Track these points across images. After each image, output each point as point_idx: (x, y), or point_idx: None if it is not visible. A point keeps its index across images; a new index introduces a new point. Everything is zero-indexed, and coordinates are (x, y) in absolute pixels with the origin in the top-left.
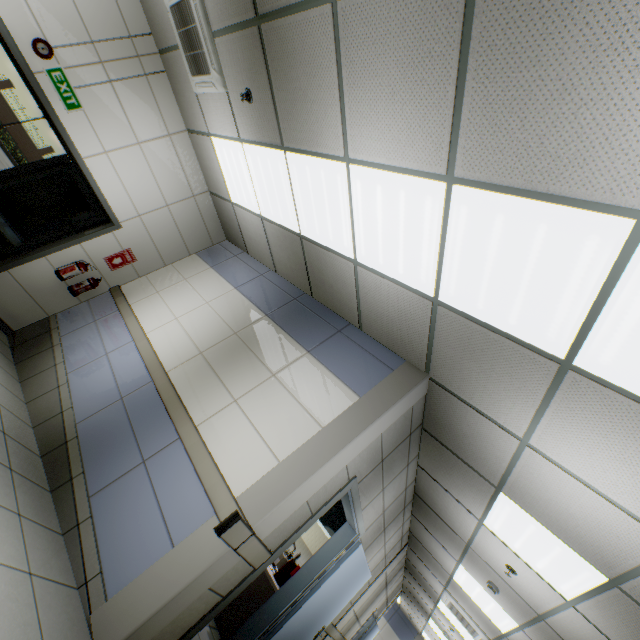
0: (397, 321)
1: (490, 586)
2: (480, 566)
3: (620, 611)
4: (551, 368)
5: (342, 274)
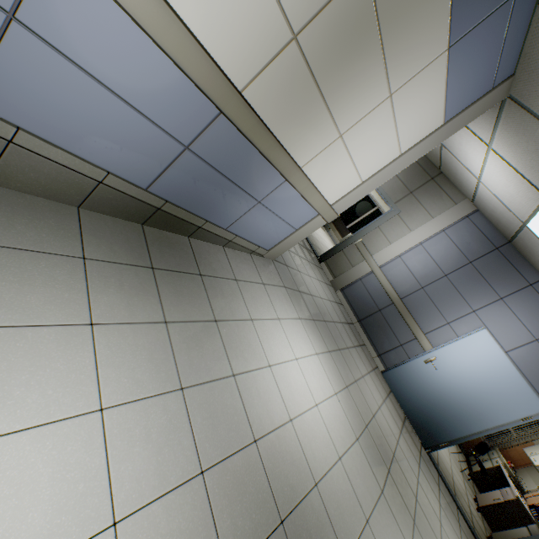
0: None
1: None
2: None
3: None
4: None
5: None
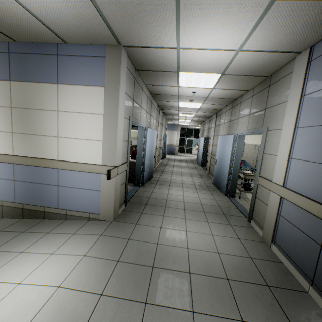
0: (81, 25)
1: (190, 101)
2: (185, 98)
3: (226, 80)
4: (172, 4)
5: (14, 12)
